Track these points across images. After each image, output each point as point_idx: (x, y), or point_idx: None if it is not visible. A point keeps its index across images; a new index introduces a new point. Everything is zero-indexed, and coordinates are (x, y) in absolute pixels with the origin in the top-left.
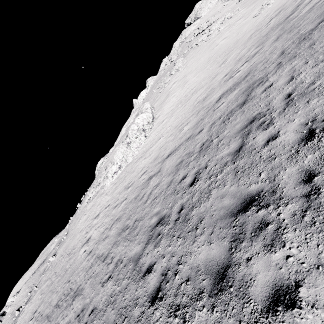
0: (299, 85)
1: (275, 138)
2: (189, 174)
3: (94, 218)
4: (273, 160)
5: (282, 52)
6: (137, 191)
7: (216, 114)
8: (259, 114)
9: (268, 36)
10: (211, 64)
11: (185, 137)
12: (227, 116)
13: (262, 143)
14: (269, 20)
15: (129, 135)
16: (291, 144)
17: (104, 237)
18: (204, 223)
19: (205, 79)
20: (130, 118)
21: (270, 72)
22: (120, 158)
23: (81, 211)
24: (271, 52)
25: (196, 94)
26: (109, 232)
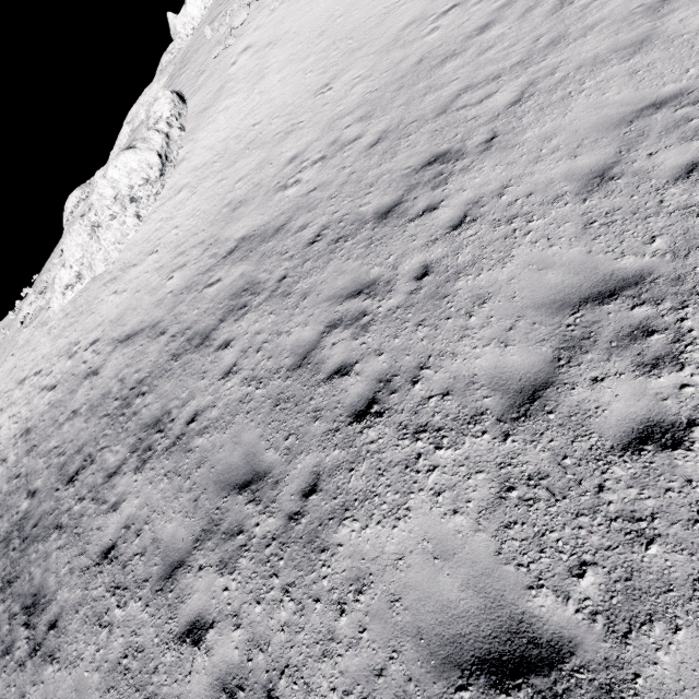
0: (208, 410)
1: (114, 511)
2: (84, 451)
3: (18, 382)
4: (83, 554)
5: (317, 235)
6: (67, 388)
7: (193, 310)
8: (168, 415)
9: (391, 99)
10: (318, 55)
11: (158, 311)
12: (183, 346)
13: (113, 500)
14: (451, 2)
15: (95, 206)
16: (101, 545)
17: (4, 456)
18: (17, 584)
19: (282, 113)
20: (146, 93)
21: (264, 291)
22: (76, 257)
23: (12, 337)
24: (331, 196)
25: (246, 161)
26: (11, 452)
